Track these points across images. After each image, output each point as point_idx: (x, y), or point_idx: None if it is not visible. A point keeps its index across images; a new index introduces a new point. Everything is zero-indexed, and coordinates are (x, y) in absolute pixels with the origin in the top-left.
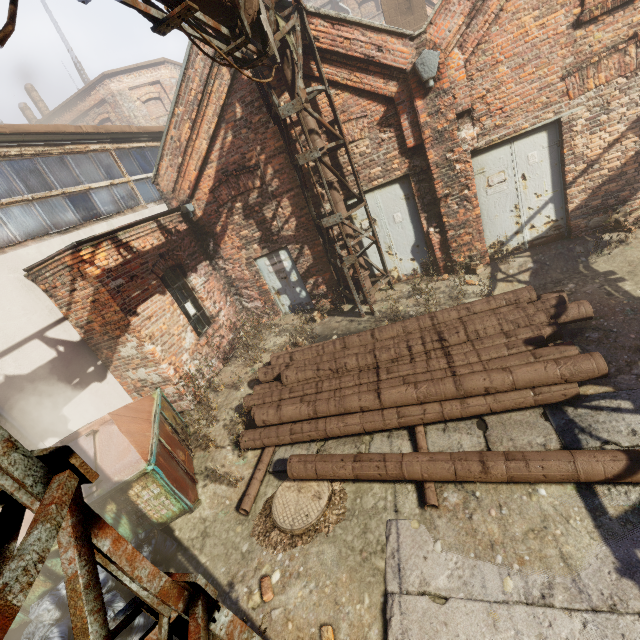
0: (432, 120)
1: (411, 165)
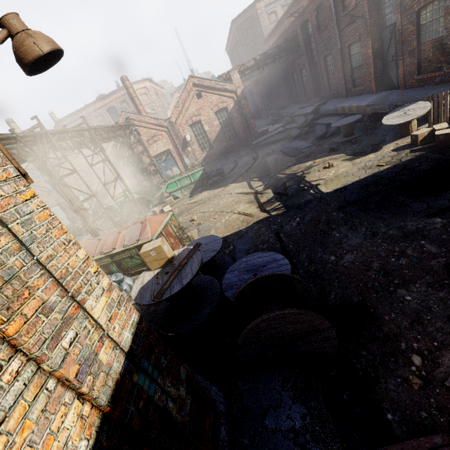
0: (57, 195)
1: (58, 202)
